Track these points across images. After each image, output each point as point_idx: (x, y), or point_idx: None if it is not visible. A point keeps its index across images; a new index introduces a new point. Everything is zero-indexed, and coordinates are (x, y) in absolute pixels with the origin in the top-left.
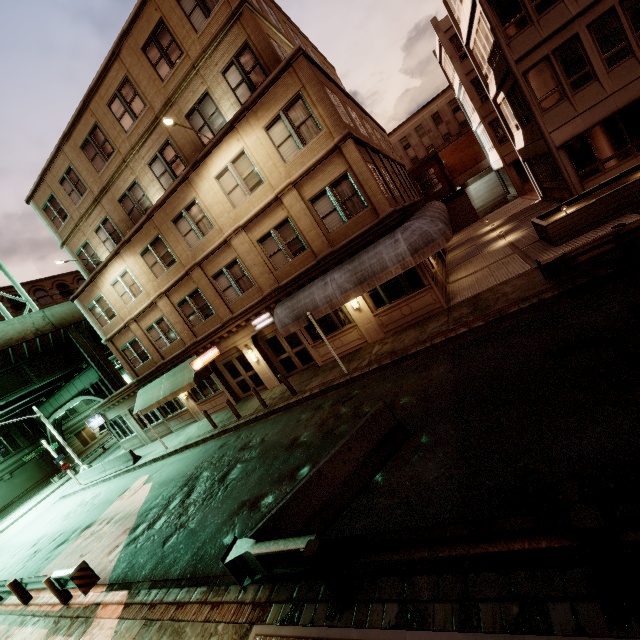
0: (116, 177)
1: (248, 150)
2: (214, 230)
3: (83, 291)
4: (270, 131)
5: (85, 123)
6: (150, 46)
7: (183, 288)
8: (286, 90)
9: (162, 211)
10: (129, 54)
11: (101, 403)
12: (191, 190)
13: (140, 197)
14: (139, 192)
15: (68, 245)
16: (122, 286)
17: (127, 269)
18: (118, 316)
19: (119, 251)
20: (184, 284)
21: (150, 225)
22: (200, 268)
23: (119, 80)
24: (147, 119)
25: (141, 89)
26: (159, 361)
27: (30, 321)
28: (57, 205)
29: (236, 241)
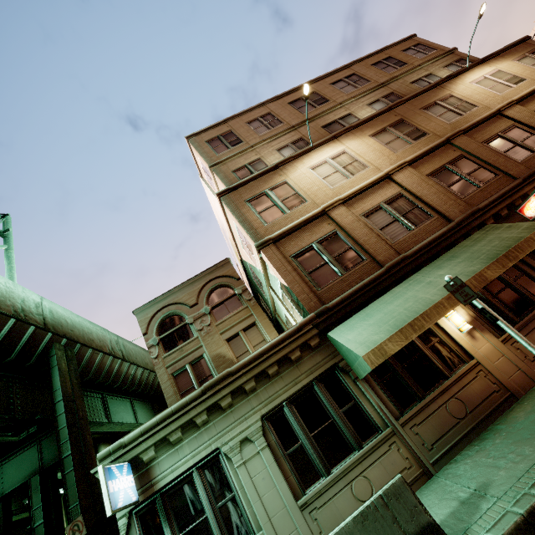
0: (325, 114)
1: (501, 69)
2: (478, 108)
3: (249, 182)
4: (519, 61)
5: (301, 92)
6: (378, 64)
7: (437, 158)
8: (524, 49)
9: (407, 105)
10: (358, 67)
11: (165, 412)
12: (443, 91)
13: (352, 122)
14: (352, 119)
15: (224, 165)
16: (330, 167)
17: (345, 150)
18: (309, 202)
19: (338, 135)
20: (438, 154)
21: (389, 114)
22: (465, 135)
23: (346, 75)
24: (370, 86)
25: (366, 77)
26: (389, 259)
27: (19, 295)
28: (231, 137)
29: (510, 112)
